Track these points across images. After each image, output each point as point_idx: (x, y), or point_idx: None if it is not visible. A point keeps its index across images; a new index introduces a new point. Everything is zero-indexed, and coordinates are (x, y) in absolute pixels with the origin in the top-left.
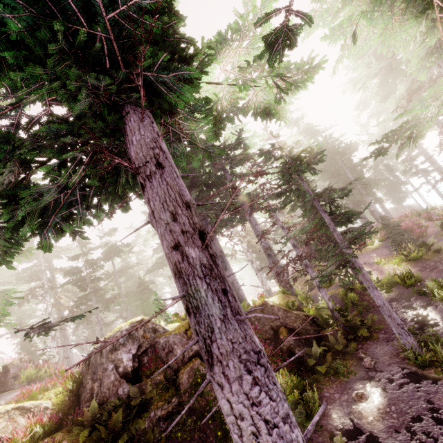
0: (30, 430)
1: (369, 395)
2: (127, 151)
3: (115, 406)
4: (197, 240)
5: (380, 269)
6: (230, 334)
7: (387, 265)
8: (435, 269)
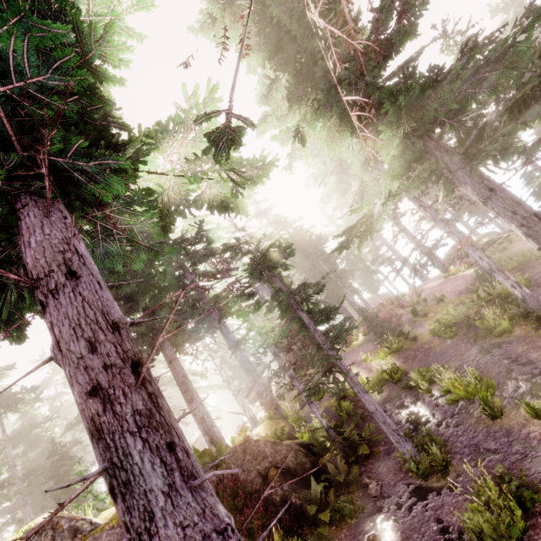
0: None
1: (381, 535)
2: (21, 255)
3: None
4: (129, 376)
5: (368, 367)
6: (179, 514)
7: (374, 361)
8: (415, 358)
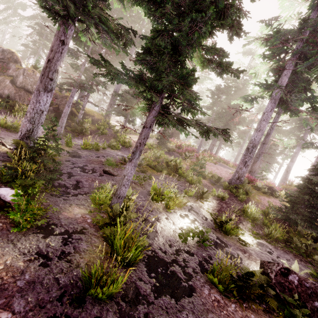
0: None
1: None
2: None
3: None
4: None
5: None
6: None
7: None
8: None
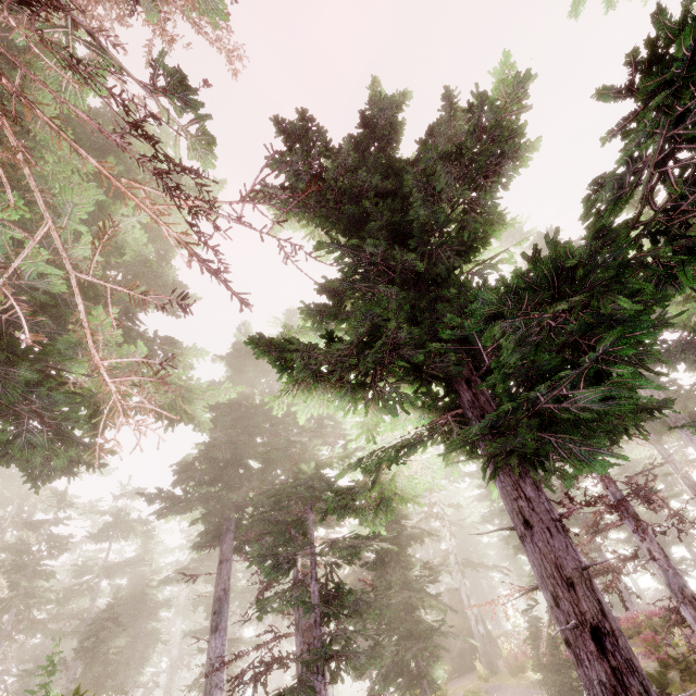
0: None
1: None
2: None
3: None
4: None
5: None
6: None
7: None
8: None
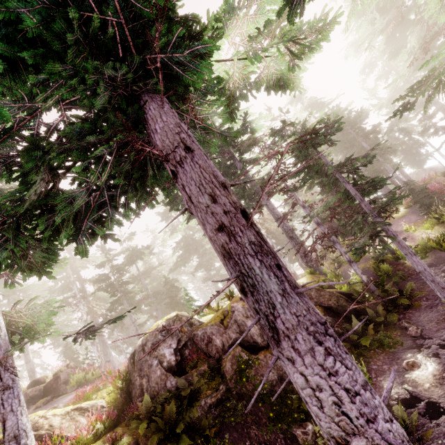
0: (91, 428)
1: (421, 363)
2: (150, 142)
3: (166, 399)
4: (241, 219)
5: (410, 236)
6: (292, 308)
7: (417, 231)
8: None
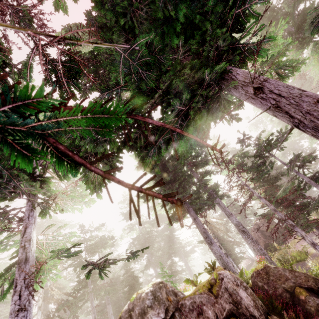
0: None
1: None
2: (225, 85)
3: None
4: None
5: None
6: None
7: None
8: None
